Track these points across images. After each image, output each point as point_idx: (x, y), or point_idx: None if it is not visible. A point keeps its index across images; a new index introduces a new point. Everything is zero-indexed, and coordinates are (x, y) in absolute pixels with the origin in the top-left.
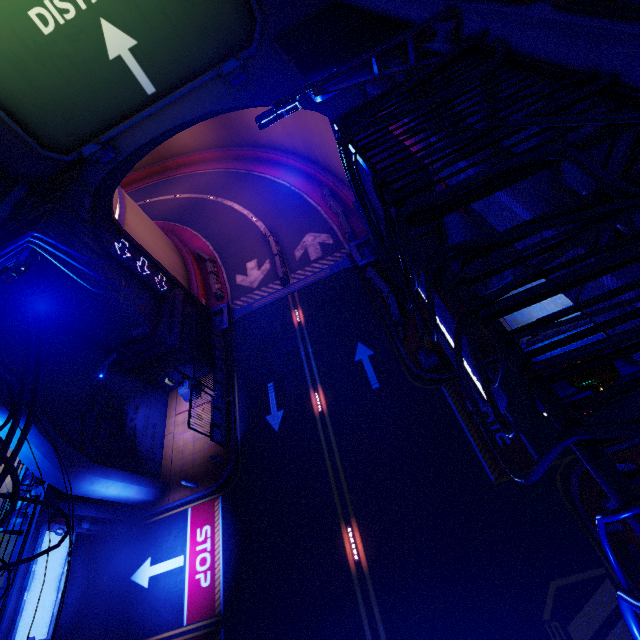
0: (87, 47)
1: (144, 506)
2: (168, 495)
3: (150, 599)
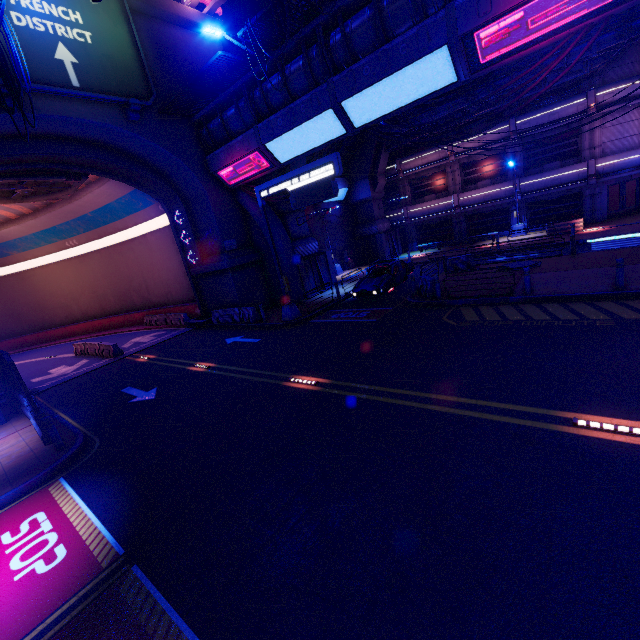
0: (42, 45)
1: None
2: None
3: None
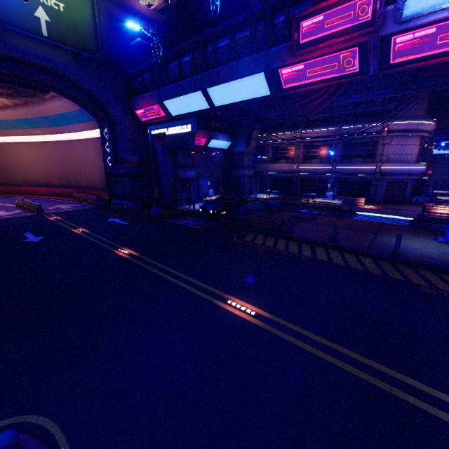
0: (27, 5)
1: None
2: None
3: None
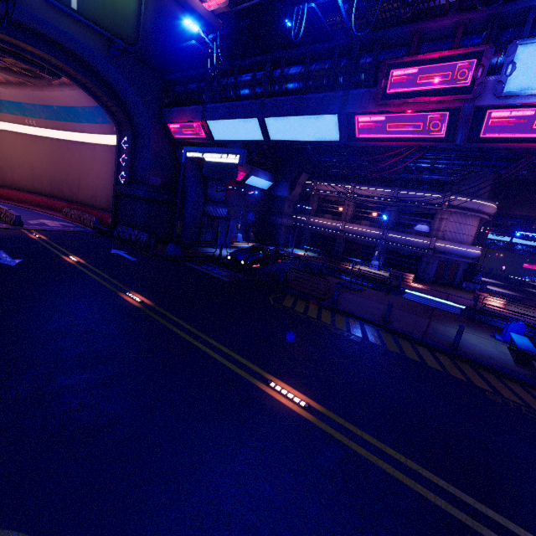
0: None
1: None
2: None
3: None
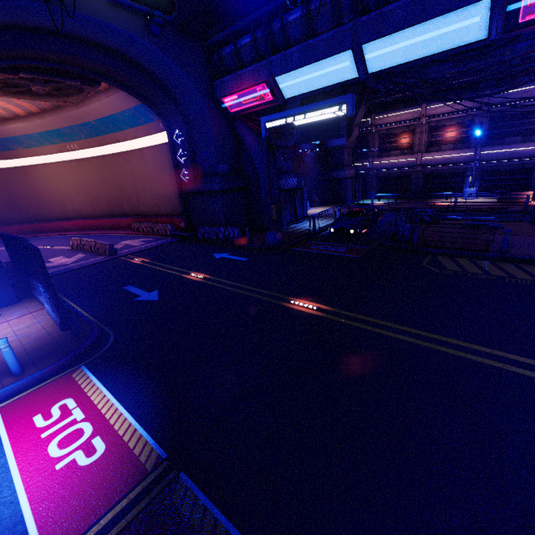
0: None
1: None
2: None
3: None
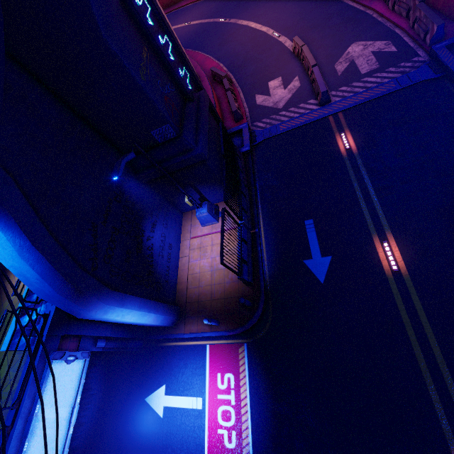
0: None
1: (158, 327)
2: (184, 324)
3: (165, 432)
